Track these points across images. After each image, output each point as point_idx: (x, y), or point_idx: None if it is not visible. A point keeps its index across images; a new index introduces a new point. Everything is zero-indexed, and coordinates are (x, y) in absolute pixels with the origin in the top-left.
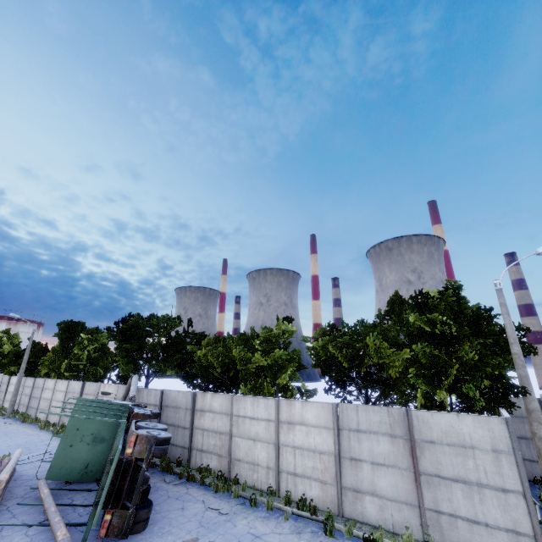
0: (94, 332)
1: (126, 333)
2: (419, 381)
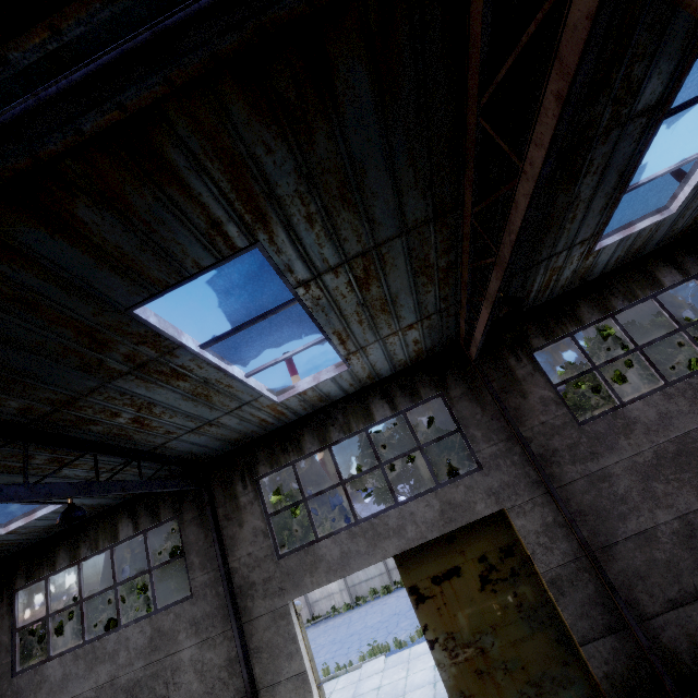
0: (282, 490)
1: (400, 446)
2: (695, 366)
